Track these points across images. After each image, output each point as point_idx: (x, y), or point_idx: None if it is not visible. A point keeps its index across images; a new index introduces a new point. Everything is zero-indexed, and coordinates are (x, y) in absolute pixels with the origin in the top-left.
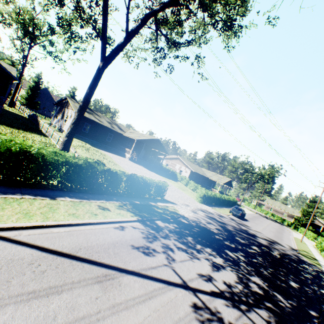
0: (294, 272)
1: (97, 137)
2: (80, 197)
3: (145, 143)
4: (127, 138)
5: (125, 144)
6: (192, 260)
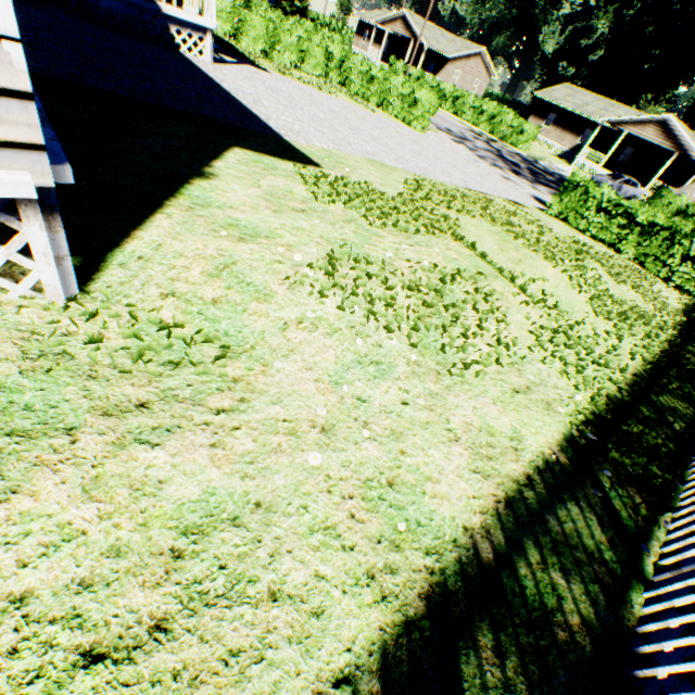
0: None
1: None
2: None
3: None
4: None
5: None
6: None
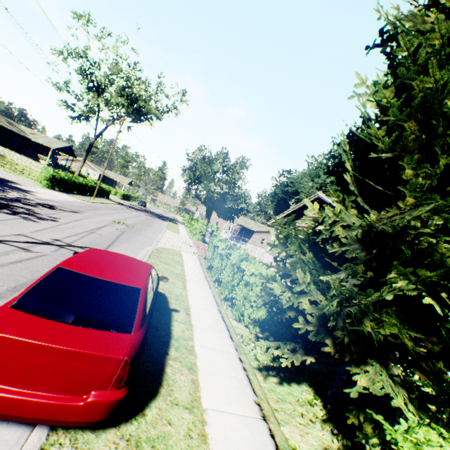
0: (167, 218)
1: (5, 143)
2: (98, 198)
3: (59, 150)
4: (31, 142)
5: (29, 147)
6: (140, 212)
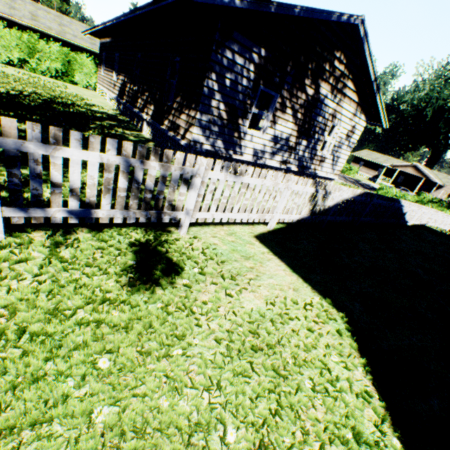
0: None
1: None
2: None
3: None
4: None
5: None
6: None
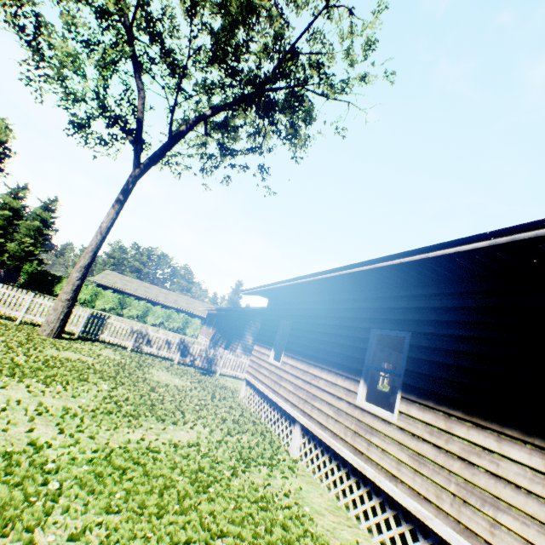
0: None
1: None
2: None
3: None
4: None
5: None
6: None
